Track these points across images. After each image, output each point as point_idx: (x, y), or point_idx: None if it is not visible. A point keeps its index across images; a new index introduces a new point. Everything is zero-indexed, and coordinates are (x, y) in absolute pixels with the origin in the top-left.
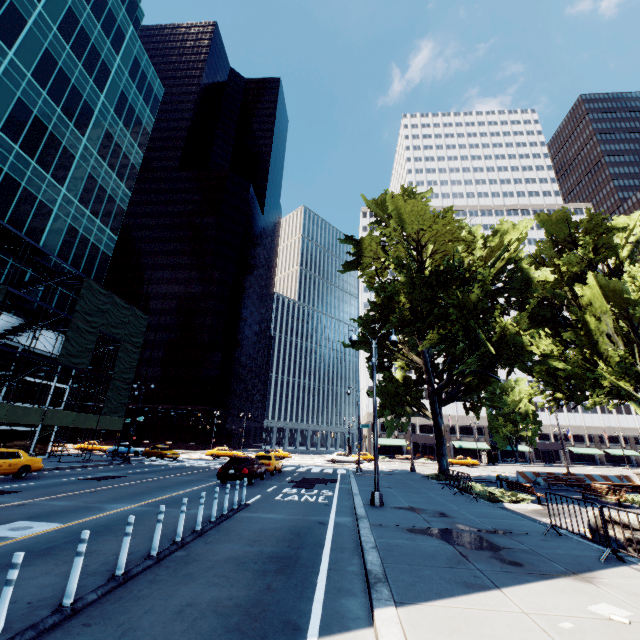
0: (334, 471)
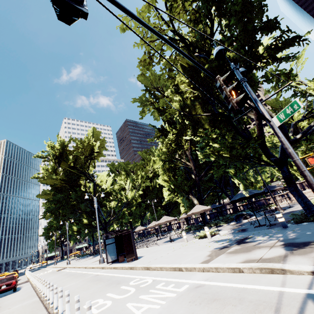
0: (34, 268)
